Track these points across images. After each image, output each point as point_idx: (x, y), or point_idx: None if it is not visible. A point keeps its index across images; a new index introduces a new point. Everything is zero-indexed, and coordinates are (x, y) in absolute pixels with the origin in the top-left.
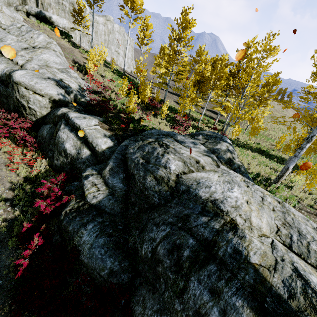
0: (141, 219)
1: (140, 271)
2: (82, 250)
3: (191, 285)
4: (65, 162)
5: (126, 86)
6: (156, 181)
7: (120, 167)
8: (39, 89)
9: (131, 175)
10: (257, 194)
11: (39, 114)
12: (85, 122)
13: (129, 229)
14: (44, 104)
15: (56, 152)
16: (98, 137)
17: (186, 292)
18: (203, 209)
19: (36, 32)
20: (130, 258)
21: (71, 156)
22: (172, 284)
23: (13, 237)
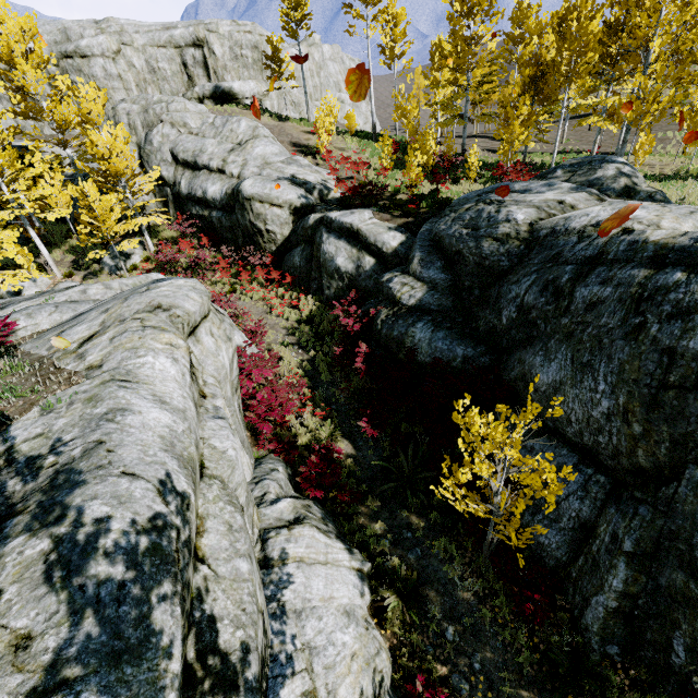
0: (489, 296)
1: (505, 347)
2: (419, 349)
3: (577, 294)
4: (341, 288)
5: (390, 149)
6: (498, 243)
7: (433, 255)
8: (276, 198)
9: (453, 256)
10: (682, 210)
11: (280, 238)
12: (357, 217)
13: (473, 316)
14: (285, 219)
15: (325, 277)
16: (382, 233)
17: (573, 303)
18: (581, 237)
19: (234, 120)
20: (485, 344)
21: (348, 275)
22: (553, 313)
23: (321, 373)
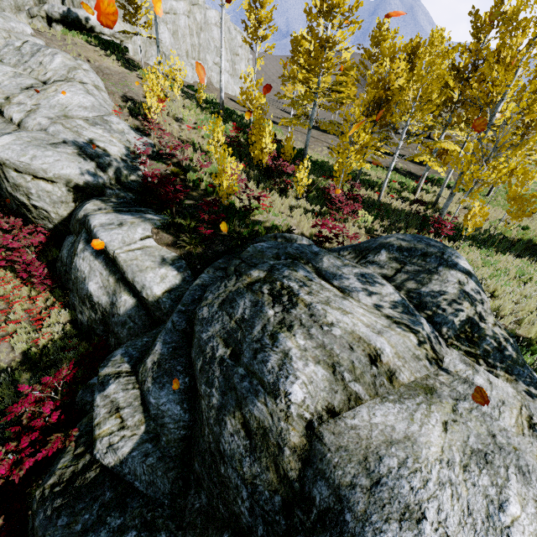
0: None
1: None
2: None
3: None
4: (93, 319)
5: (221, 136)
6: (247, 440)
7: (179, 357)
8: (42, 170)
9: (197, 386)
10: None
11: (56, 216)
12: (121, 234)
13: None
14: (60, 197)
15: (76, 298)
16: (146, 269)
17: None
18: None
19: (48, 52)
20: None
21: (102, 309)
22: None
23: None
